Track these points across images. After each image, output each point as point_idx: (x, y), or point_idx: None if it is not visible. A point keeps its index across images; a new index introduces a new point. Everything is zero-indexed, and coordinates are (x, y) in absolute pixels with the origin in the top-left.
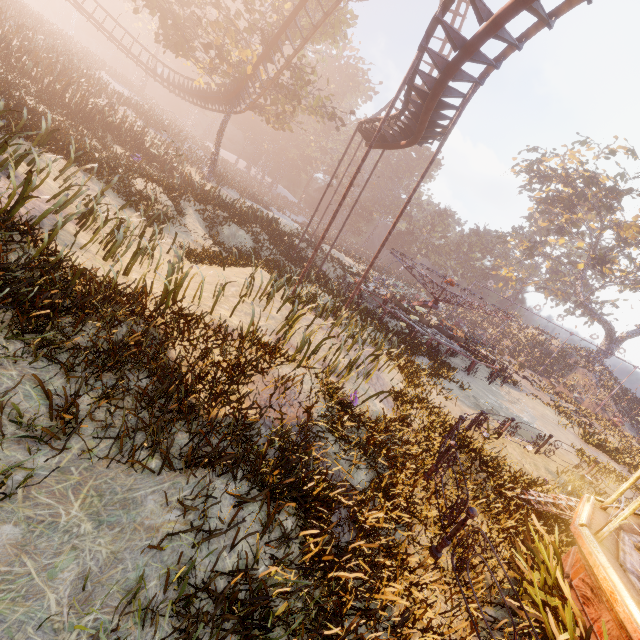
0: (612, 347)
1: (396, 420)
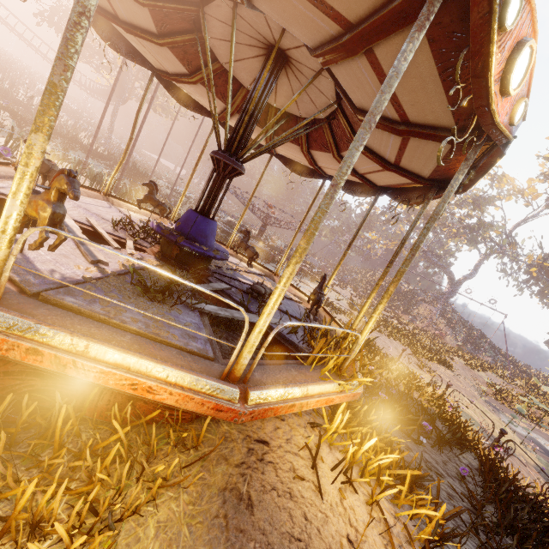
0: (454, 289)
1: None
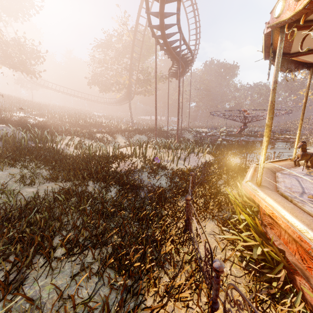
0: None
1: (191, 167)
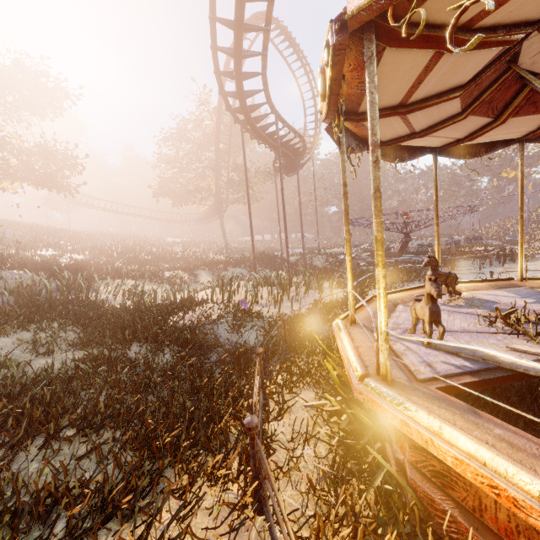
0: None
1: (301, 312)
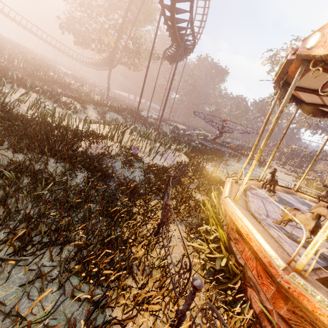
0: None
1: (167, 165)
